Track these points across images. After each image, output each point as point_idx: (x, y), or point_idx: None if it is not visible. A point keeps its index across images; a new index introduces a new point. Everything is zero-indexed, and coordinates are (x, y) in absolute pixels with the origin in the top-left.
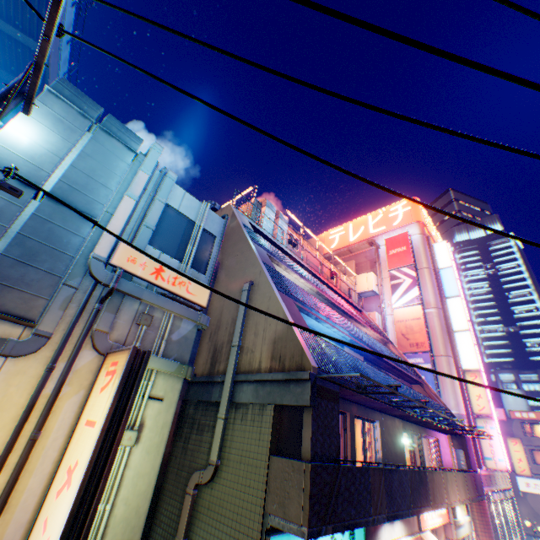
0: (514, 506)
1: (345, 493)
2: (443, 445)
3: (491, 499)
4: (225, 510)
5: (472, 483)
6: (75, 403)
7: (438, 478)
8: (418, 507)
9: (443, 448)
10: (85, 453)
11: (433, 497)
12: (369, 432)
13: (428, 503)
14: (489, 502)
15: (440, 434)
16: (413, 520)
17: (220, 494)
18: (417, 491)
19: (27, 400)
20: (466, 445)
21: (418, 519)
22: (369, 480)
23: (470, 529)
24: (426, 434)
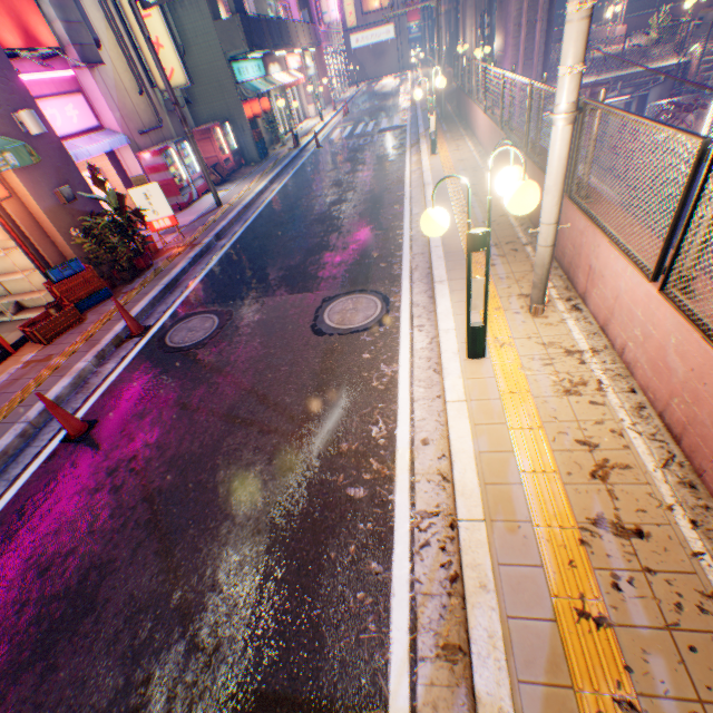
0: (346, 63)
1: (255, 34)
2: (294, 12)
3: (330, 57)
4: (203, 69)
5: (314, 36)
6: (115, 16)
7: (294, 30)
8: (286, 47)
9: (294, 14)
10: (160, 31)
11: (292, 42)
12: (247, 6)
13: (290, 45)
14: (328, 58)
15: (291, 1)
16: (284, 66)
17: (195, 64)
18: (284, 37)
19: (102, 17)
20: (309, 4)
21: (286, 65)
22: (262, 28)
23: (315, 74)
24: (281, 1)
